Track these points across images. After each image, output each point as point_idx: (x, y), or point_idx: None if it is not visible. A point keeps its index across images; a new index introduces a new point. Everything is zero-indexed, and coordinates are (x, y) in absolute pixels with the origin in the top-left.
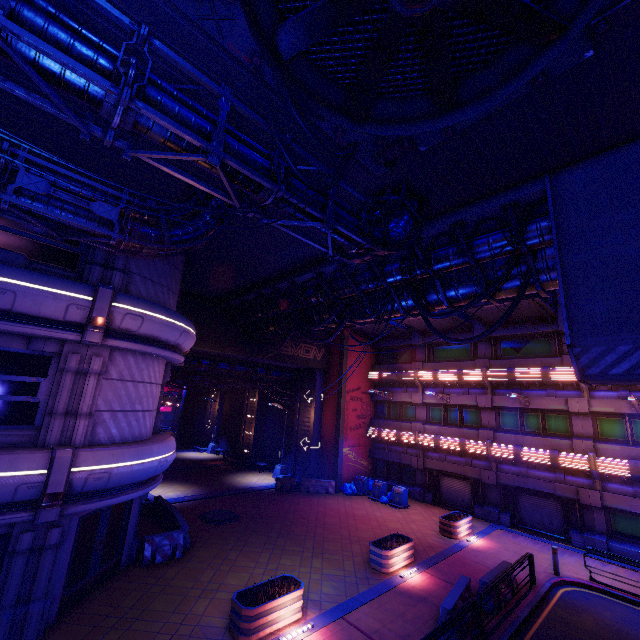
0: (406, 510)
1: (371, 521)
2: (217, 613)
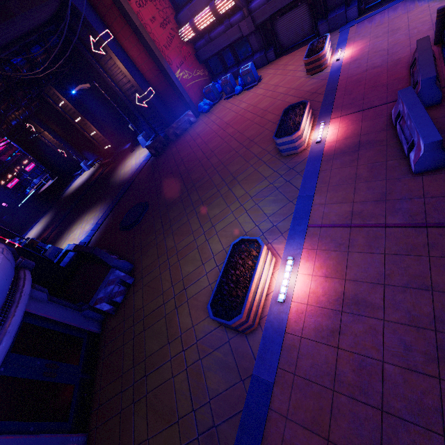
0: (262, 82)
1: (245, 116)
2: (203, 313)
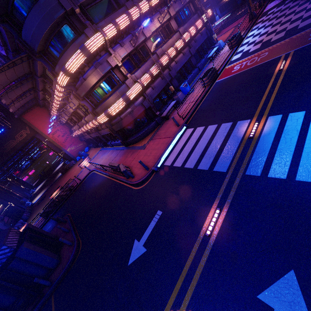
0: None
1: (72, 174)
2: None
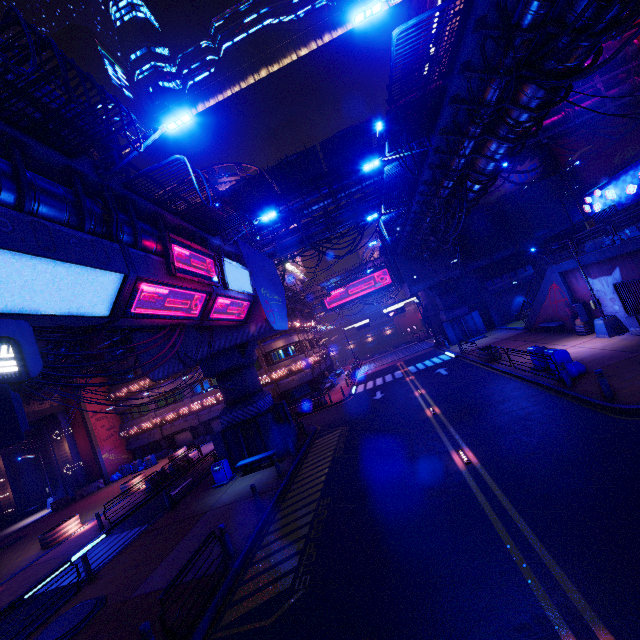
0: (156, 465)
1: None
2: (32, 553)
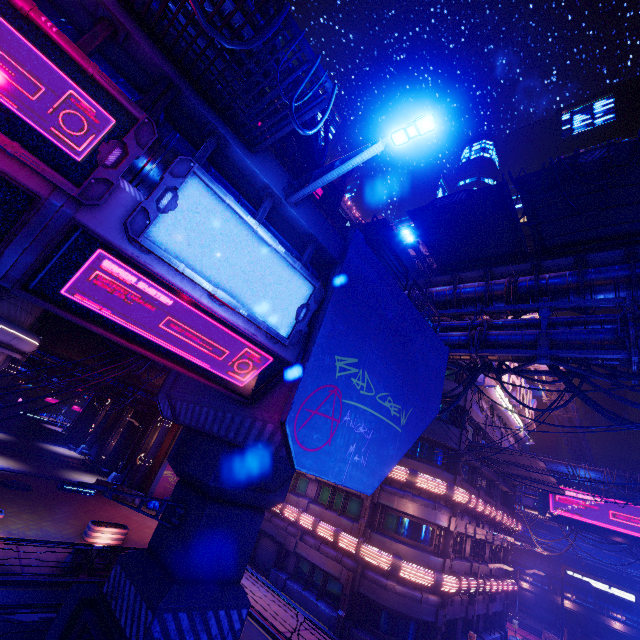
0: None
1: (135, 524)
2: None
